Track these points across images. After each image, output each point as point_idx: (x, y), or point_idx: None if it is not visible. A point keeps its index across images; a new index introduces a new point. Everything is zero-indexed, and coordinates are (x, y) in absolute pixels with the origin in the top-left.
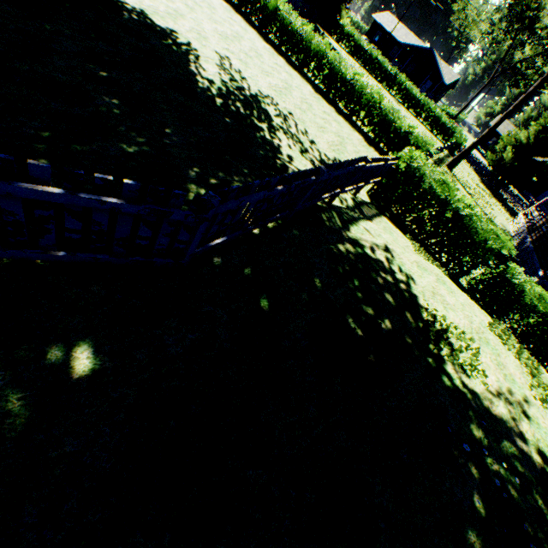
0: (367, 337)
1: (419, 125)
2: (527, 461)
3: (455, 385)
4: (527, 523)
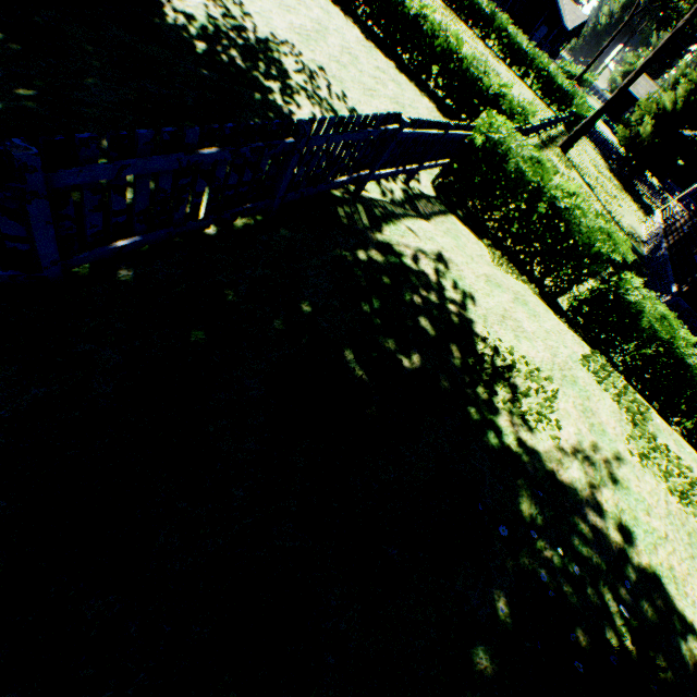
0: (374, 382)
1: (526, 90)
2: (600, 542)
3: (505, 444)
4: (580, 630)
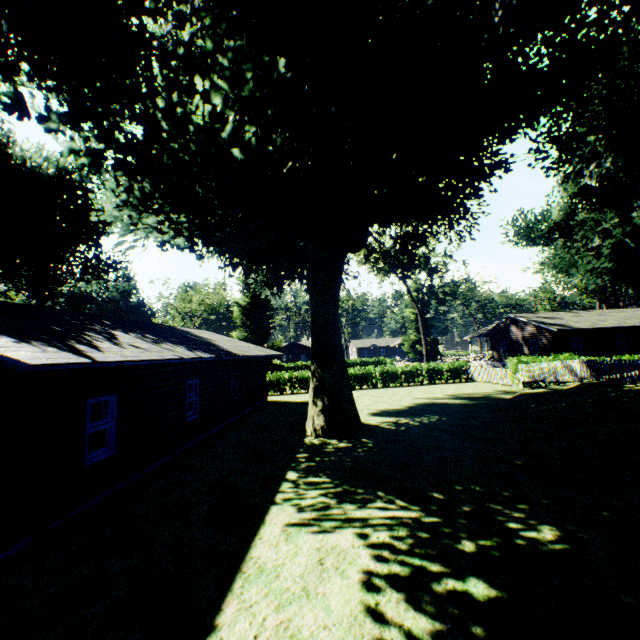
0: None
1: None
2: None
3: None
4: None
